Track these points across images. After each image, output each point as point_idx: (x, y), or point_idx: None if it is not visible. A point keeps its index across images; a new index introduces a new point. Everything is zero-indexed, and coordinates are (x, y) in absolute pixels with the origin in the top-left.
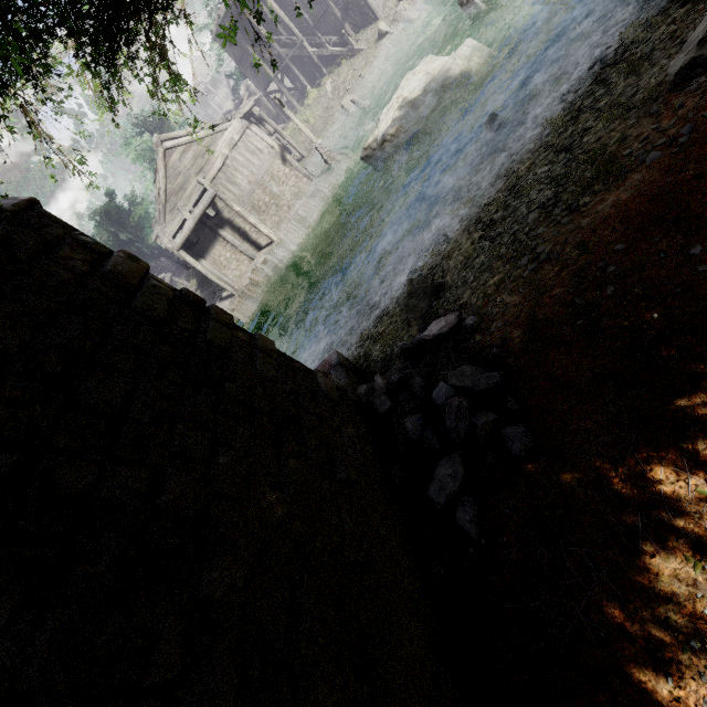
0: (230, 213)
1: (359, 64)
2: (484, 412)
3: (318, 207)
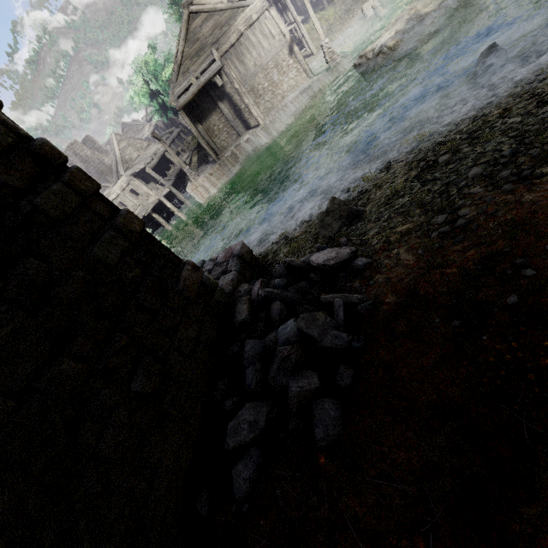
0: (231, 89)
1: None
2: (310, 374)
3: (306, 104)
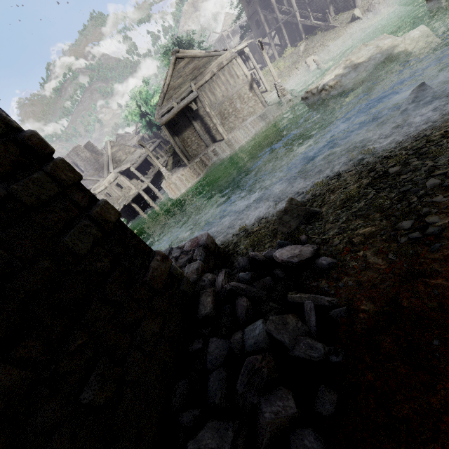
0: (203, 112)
1: (329, 36)
2: (284, 393)
3: (261, 125)
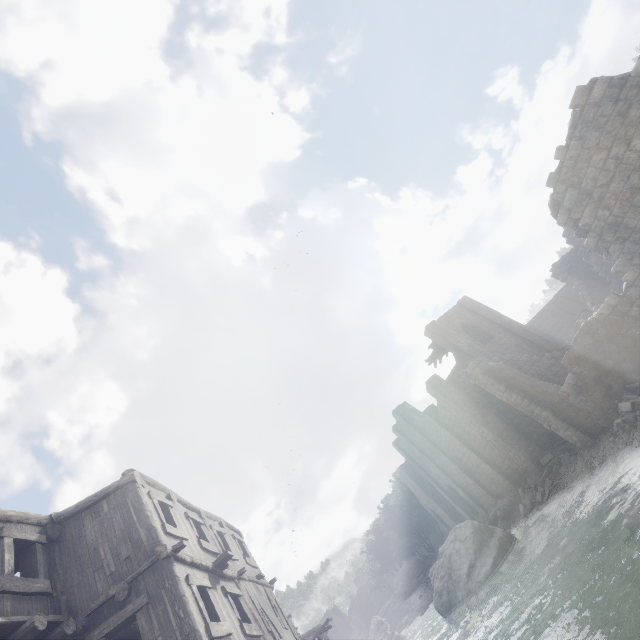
0: None
1: None
2: None
3: None
